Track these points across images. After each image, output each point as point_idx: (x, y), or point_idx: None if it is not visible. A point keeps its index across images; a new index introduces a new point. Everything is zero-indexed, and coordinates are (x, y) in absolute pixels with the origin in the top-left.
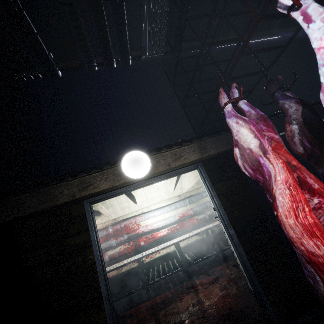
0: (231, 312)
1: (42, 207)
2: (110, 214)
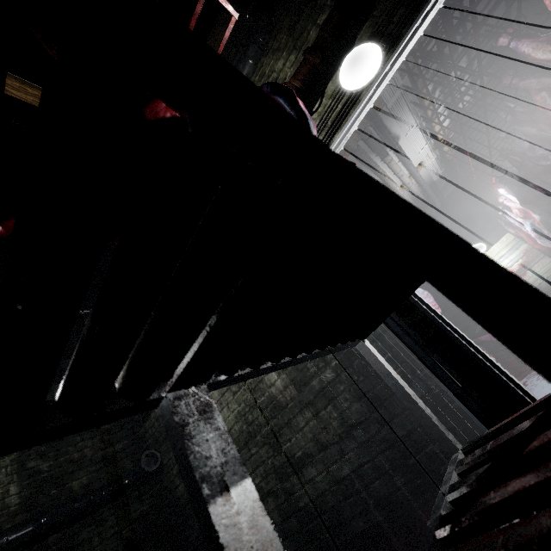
0: None
1: None
2: None
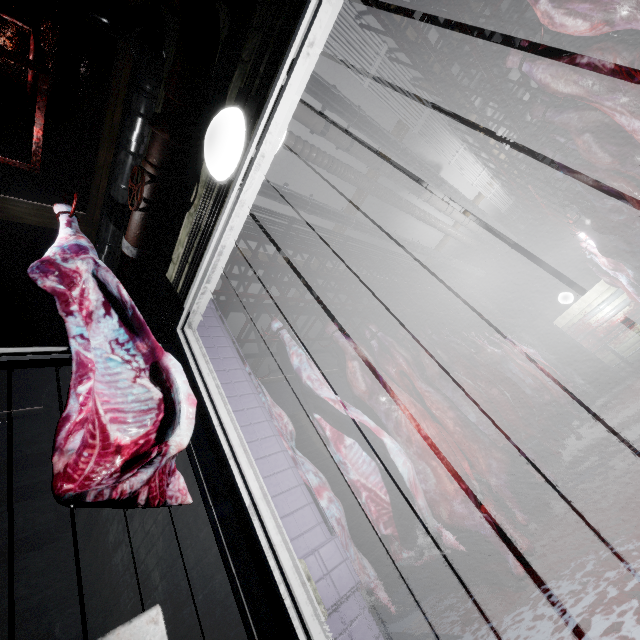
0: None
1: (537, 330)
2: None
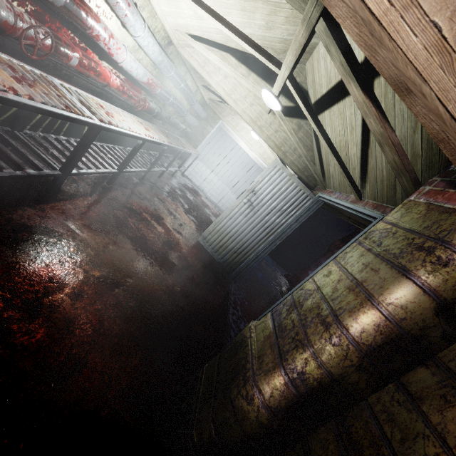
0: (205, 265)
1: None
2: None
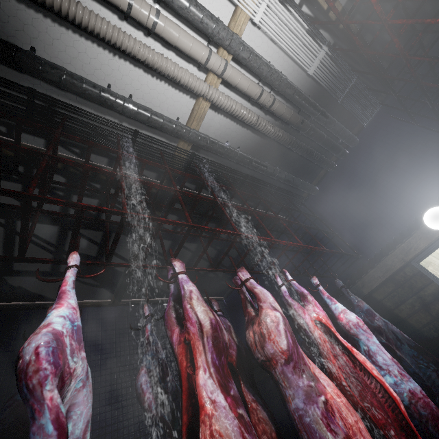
0: None
1: (388, 275)
2: (434, 273)
